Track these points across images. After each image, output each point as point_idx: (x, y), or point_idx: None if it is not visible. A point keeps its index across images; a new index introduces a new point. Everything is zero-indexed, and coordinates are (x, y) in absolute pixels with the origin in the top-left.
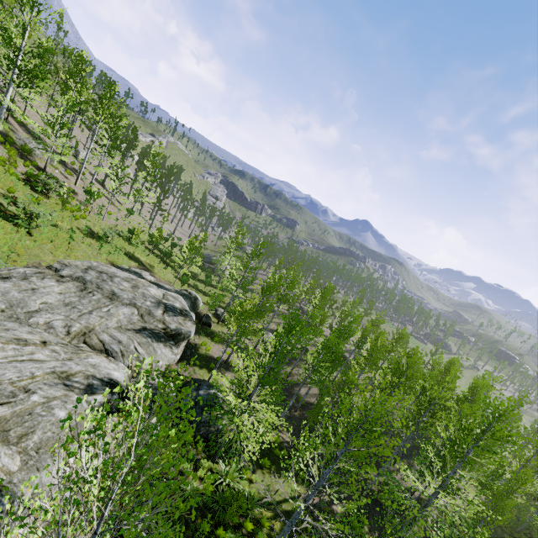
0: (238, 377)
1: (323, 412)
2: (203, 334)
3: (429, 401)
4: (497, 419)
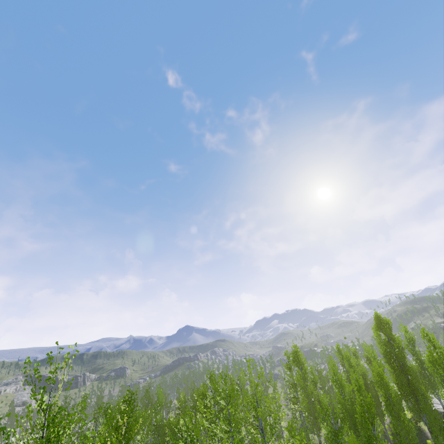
0: None
1: None
2: None
3: (221, 407)
4: (213, 382)
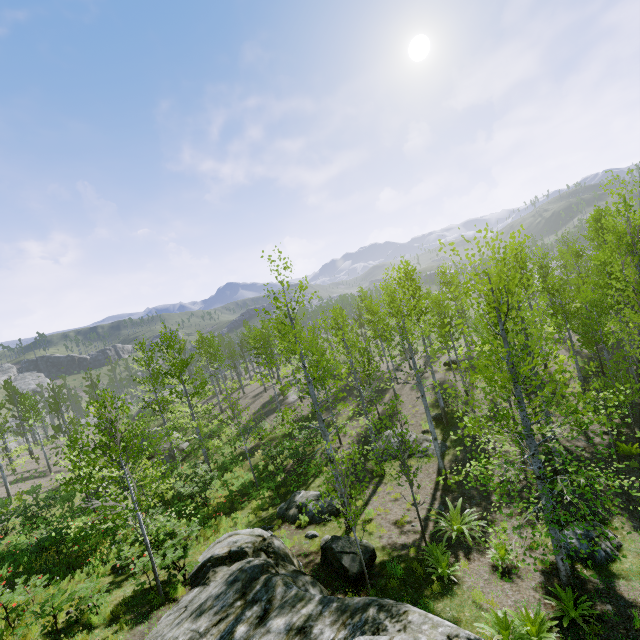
0: (632, 575)
1: (637, 428)
2: (422, 604)
3: None
4: None
